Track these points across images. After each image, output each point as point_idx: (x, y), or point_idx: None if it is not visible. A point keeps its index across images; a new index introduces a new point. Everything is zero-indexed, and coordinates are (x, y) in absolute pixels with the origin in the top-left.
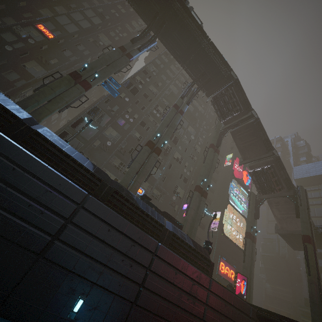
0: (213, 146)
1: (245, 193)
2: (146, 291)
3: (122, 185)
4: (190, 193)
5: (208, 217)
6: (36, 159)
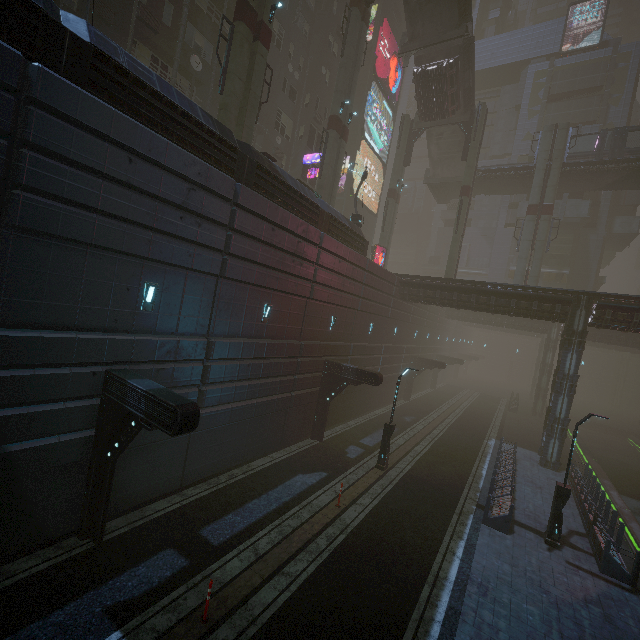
0: (360, 3)
1: (388, 114)
2: (317, 285)
3: (257, 151)
4: (308, 128)
5: None
6: (148, 130)
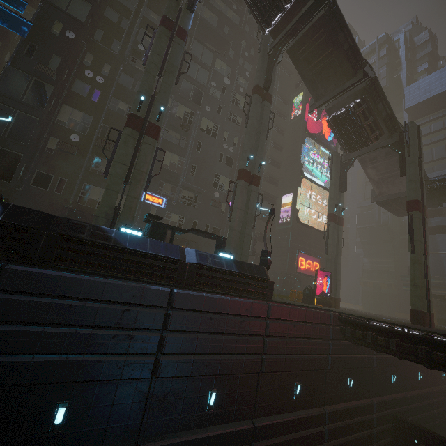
0: (259, 90)
1: (327, 155)
2: (167, 357)
3: (81, 221)
4: None
5: (276, 205)
6: None
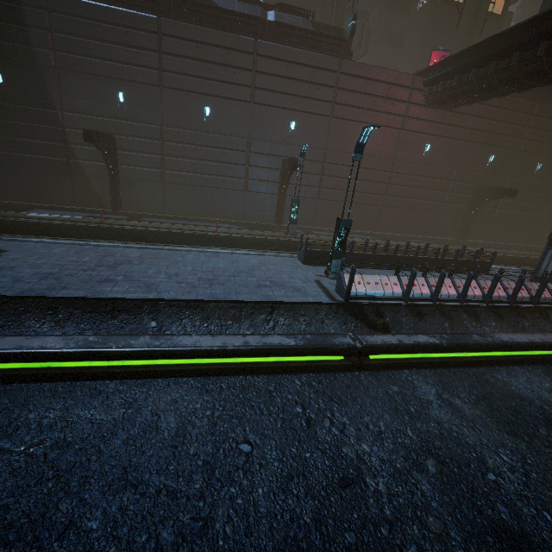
0: None
1: None
2: (259, 91)
3: None
4: None
5: None
6: (96, 4)
